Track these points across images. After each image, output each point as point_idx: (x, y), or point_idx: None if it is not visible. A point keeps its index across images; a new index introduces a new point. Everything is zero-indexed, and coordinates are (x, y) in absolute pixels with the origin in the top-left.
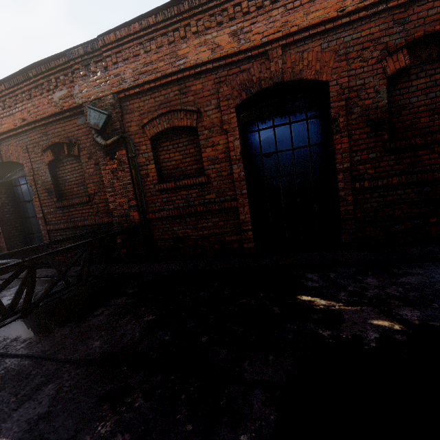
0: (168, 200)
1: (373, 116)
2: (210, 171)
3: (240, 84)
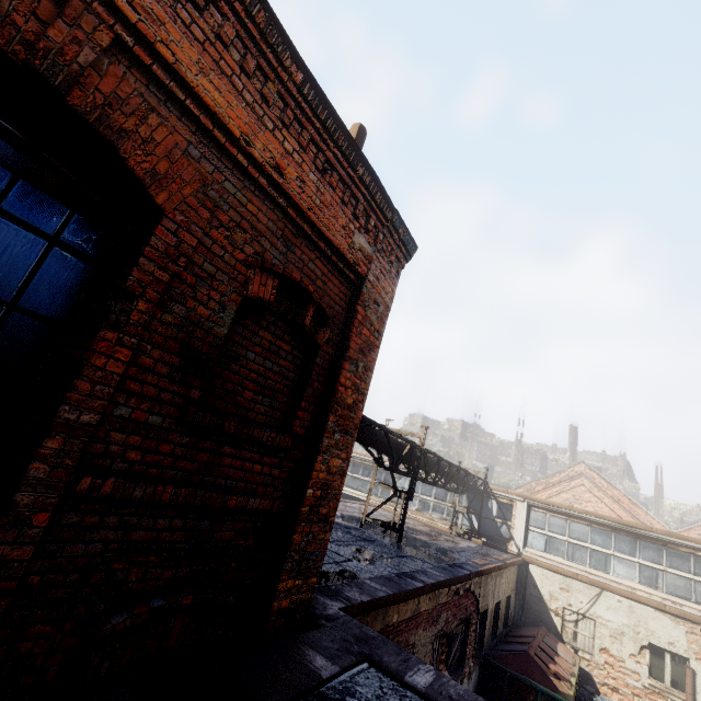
0: None
1: (198, 342)
2: None
3: None
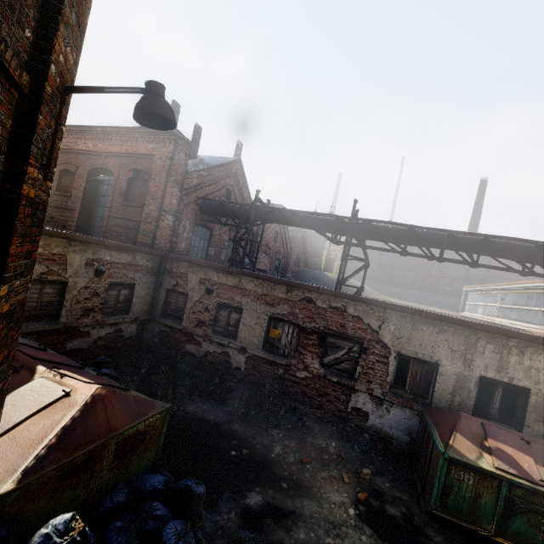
0: (56, 199)
1: (122, 190)
2: (73, 192)
3: (92, 163)
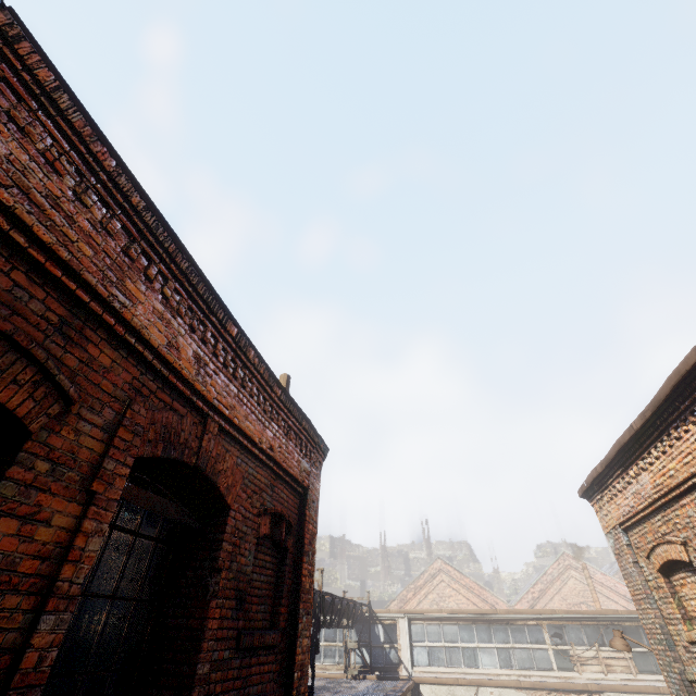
0: None
1: (241, 584)
2: None
3: (166, 426)
